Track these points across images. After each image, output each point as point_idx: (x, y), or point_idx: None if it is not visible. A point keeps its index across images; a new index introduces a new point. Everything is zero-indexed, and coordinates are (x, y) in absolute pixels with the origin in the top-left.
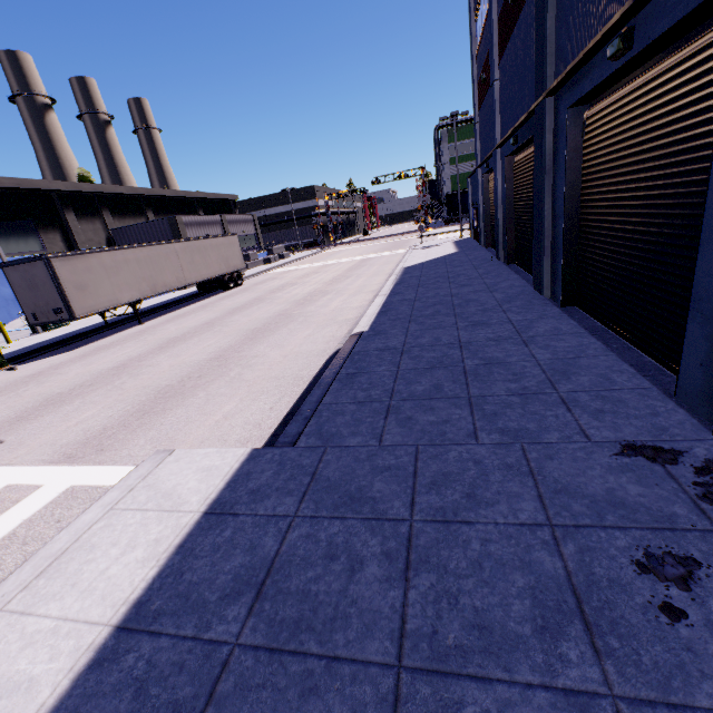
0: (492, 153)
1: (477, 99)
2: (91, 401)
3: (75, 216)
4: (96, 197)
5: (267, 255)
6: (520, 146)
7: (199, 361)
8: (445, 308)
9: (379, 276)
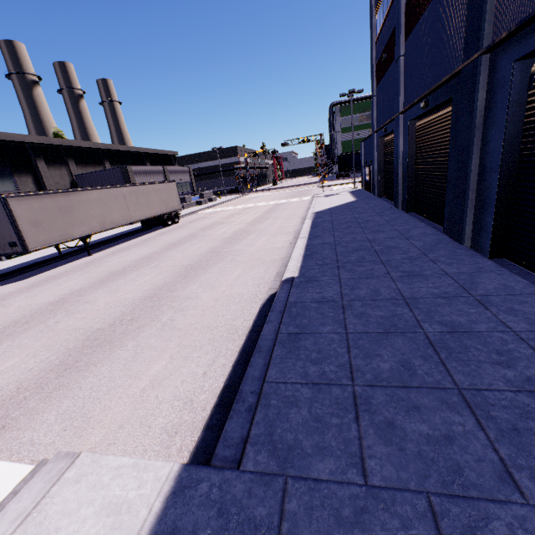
0: (395, 118)
1: (375, 77)
2: (19, 345)
3: (45, 164)
4: (63, 149)
5: (199, 198)
6: (430, 109)
7: (134, 300)
8: (368, 254)
9: (293, 219)
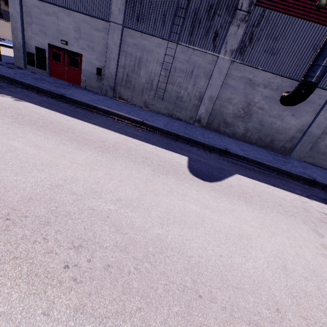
0: None
1: None
2: None
3: None
4: None
5: None
6: None
7: None
8: None
9: None
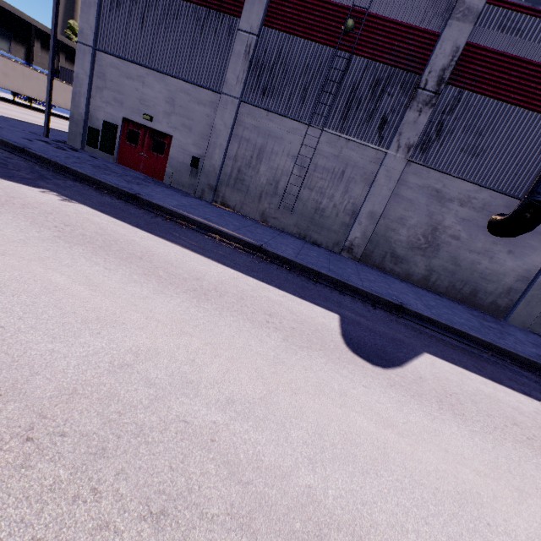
0: None
1: None
2: None
3: (40, 46)
4: (61, 44)
5: None
6: None
7: (28, 118)
8: None
9: None
